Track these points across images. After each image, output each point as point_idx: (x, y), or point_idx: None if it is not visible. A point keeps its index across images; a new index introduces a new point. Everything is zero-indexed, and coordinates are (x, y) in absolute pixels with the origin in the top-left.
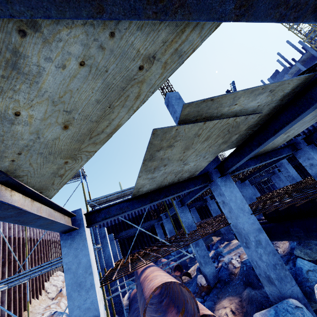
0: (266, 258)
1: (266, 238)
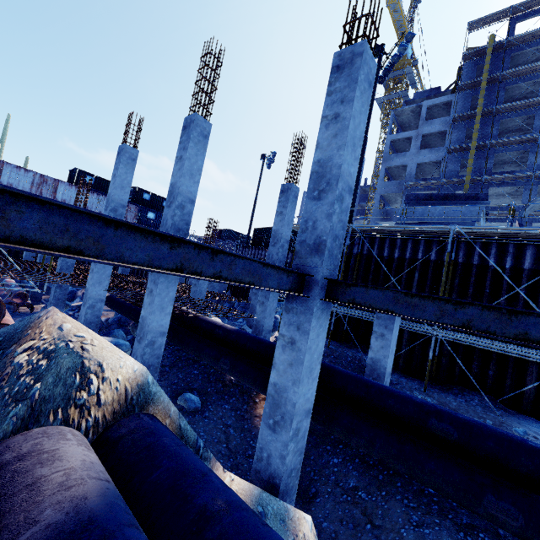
0: (89, 317)
1: (102, 307)
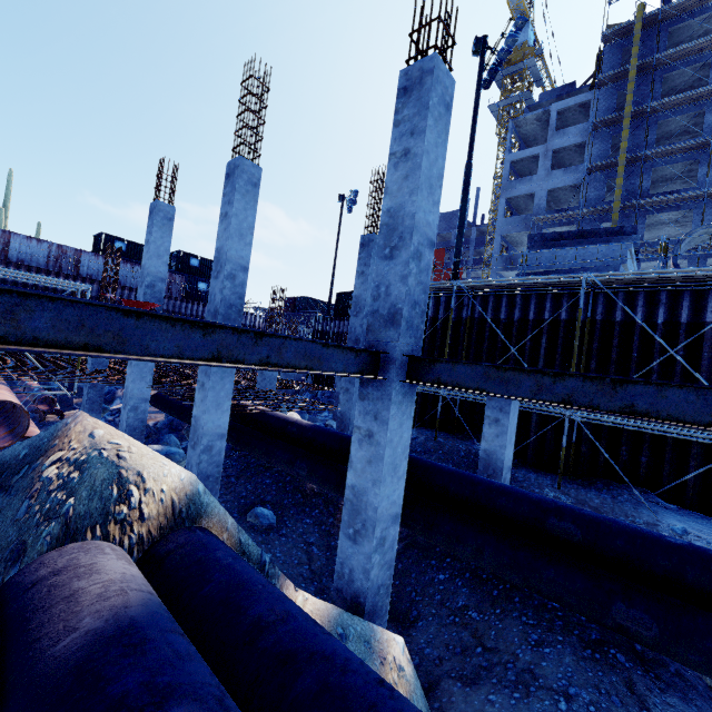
0: (132, 421)
1: (147, 408)
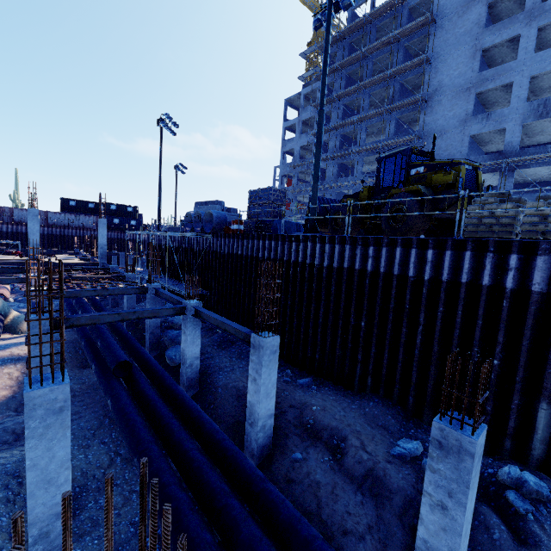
0: None
1: None
